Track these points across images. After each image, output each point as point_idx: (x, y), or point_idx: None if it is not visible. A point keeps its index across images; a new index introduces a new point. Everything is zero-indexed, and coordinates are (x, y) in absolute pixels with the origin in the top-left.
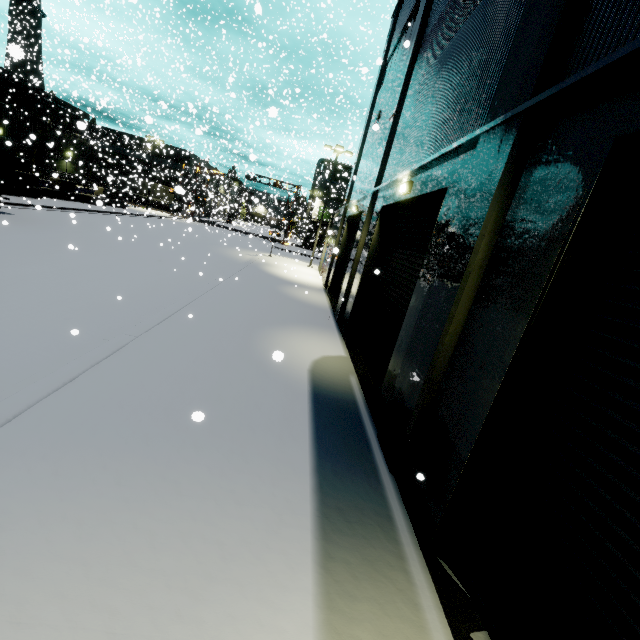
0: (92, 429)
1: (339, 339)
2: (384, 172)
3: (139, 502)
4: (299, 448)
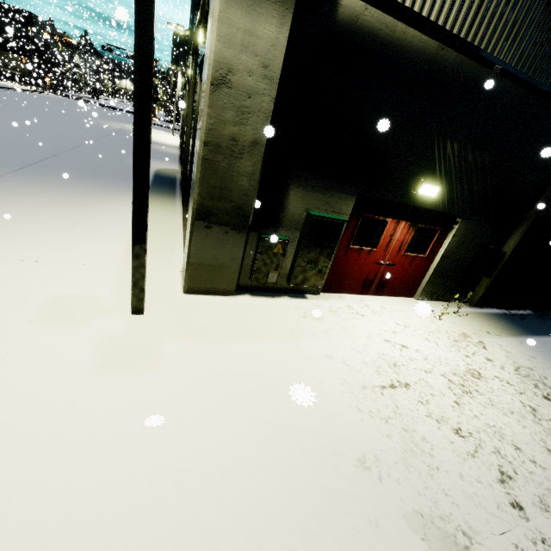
0: (62, 169)
1: (178, 165)
2: None
3: (89, 181)
4: None
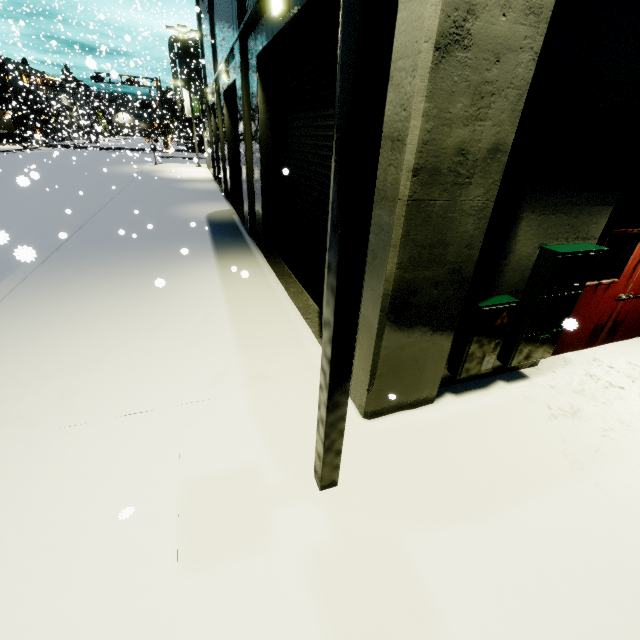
0: (100, 244)
1: (226, 203)
2: (217, 61)
3: (138, 252)
4: (204, 236)
